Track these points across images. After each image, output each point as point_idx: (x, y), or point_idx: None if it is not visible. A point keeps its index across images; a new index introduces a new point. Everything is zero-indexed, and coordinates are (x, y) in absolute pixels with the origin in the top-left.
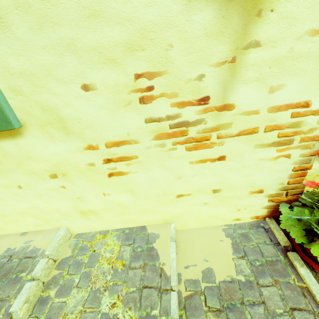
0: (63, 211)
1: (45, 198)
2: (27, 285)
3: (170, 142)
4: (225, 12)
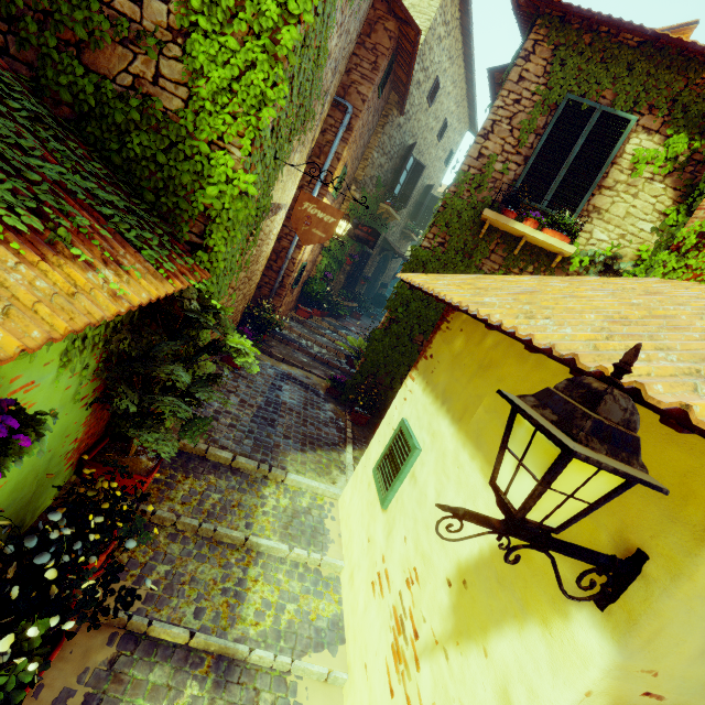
0: (352, 557)
1: (358, 540)
2: (306, 551)
3: (393, 622)
4: (450, 612)
